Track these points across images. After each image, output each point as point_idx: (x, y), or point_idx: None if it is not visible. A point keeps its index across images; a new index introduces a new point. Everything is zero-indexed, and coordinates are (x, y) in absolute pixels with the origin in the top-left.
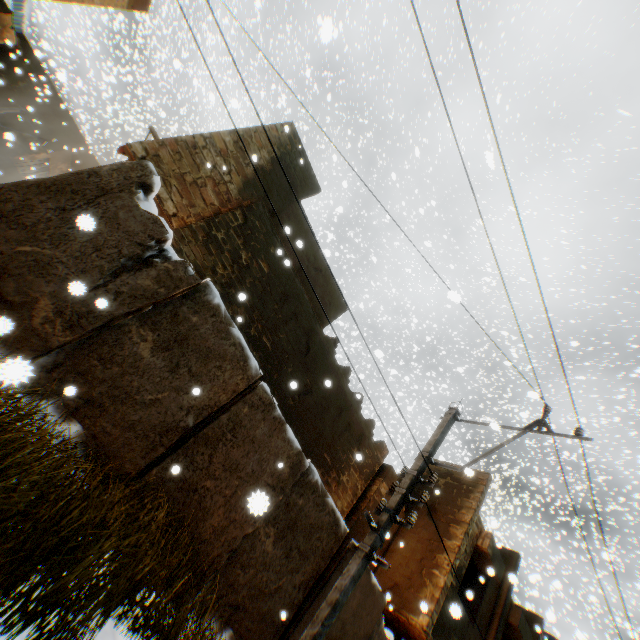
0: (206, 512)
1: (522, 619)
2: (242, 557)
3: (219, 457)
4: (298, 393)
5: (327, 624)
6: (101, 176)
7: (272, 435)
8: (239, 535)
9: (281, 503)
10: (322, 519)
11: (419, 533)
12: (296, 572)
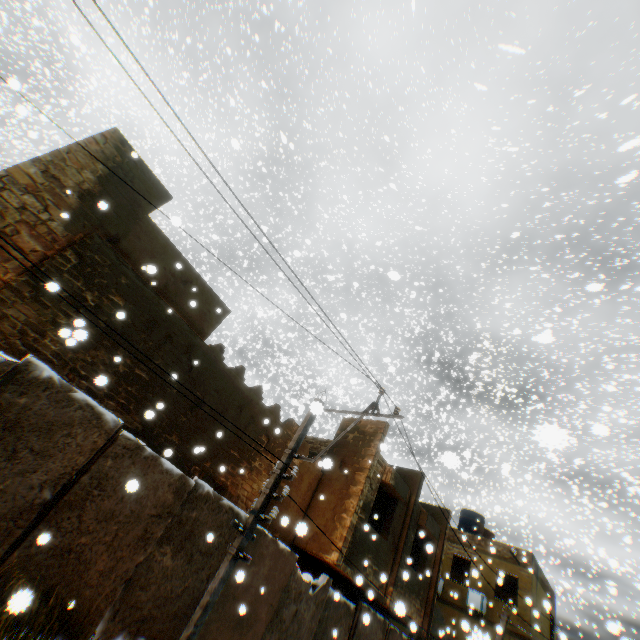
0: (89, 562)
1: (430, 519)
2: (140, 580)
3: (90, 513)
4: (190, 408)
5: (200, 623)
6: None
7: (147, 473)
8: (131, 566)
9: (173, 523)
10: (220, 519)
11: (333, 486)
12: (202, 569)
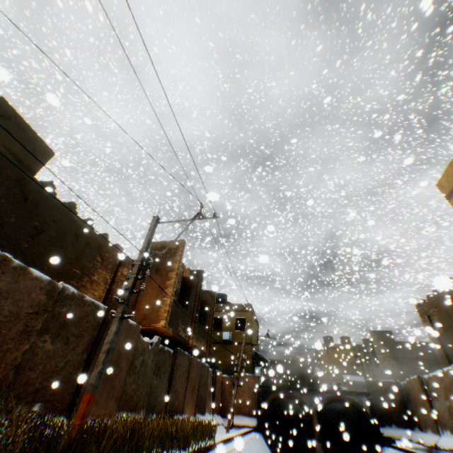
0: None
1: (208, 296)
2: (29, 365)
3: None
4: (31, 236)
5: (106, 362)
6: None
7: (19, 281)
8: (20, 355)
9: (49, 318)
10: (86, 311)
11: (153, 285)
12: (78, 347)
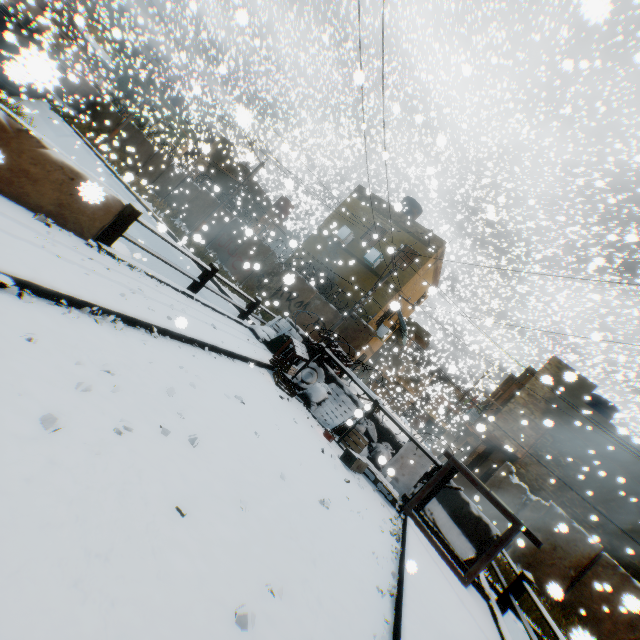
0: (598, 619)
1: None
2: None
3: (593, 591)
4: None
5: None
6: (496, 476)
7: (622, 582)
8: (624, 636)
9: None
10: None
11: None
12: None
